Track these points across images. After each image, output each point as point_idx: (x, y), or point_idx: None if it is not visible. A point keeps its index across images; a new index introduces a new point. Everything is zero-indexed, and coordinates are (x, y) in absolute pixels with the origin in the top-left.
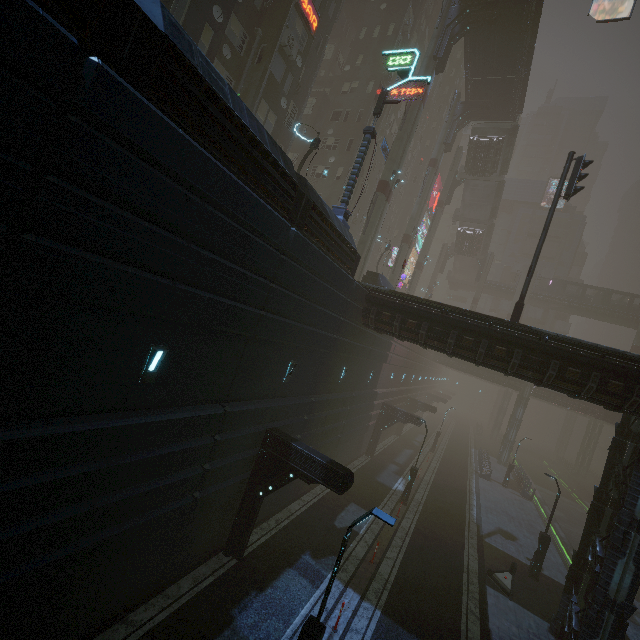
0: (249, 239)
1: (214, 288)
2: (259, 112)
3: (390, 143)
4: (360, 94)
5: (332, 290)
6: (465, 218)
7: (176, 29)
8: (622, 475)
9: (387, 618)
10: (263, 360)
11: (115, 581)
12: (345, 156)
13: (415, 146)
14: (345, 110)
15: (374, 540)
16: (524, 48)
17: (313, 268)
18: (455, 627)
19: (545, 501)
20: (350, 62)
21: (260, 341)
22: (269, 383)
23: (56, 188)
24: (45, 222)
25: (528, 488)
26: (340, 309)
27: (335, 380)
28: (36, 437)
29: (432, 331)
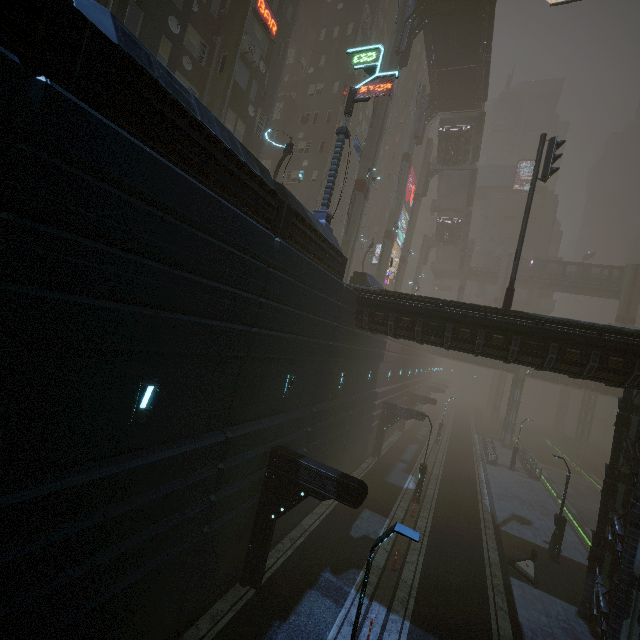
0: (233, 255)
1: (201, 311)
2: (227, 122)
3: (361, 141)
4: (327, 95)
5: (323, 297)
6: (442, 208)
7: (131, 40)
8: (632, 450)
9: (417, 628)
10: (260, 378)
11: (127, 637)
12: (318, 158)
13: (386, 142)
14: (313, 112)
15: (392, 545)
16: (483, 36)
17: (302, 277)
18: (486, 626)
19: (552, 479)
20: (313, 64)
21: (255, 359)
22: (269, 401)
23: (12, 225)
24: (4, 265)
25: (534, 468)
26: (333, 315)
27: (335, 387)
28: (20, 503)
29: (427, 327)
